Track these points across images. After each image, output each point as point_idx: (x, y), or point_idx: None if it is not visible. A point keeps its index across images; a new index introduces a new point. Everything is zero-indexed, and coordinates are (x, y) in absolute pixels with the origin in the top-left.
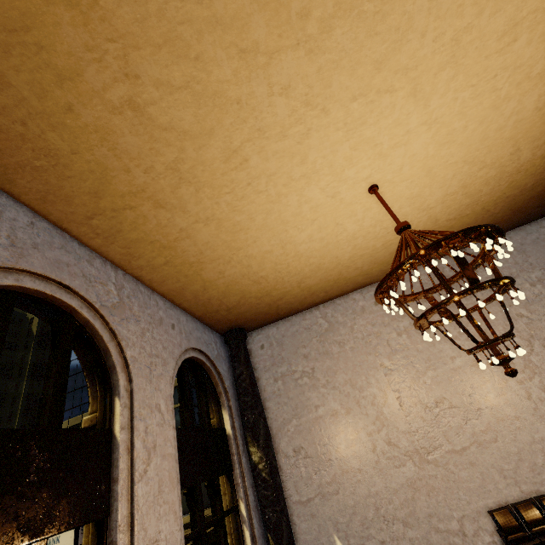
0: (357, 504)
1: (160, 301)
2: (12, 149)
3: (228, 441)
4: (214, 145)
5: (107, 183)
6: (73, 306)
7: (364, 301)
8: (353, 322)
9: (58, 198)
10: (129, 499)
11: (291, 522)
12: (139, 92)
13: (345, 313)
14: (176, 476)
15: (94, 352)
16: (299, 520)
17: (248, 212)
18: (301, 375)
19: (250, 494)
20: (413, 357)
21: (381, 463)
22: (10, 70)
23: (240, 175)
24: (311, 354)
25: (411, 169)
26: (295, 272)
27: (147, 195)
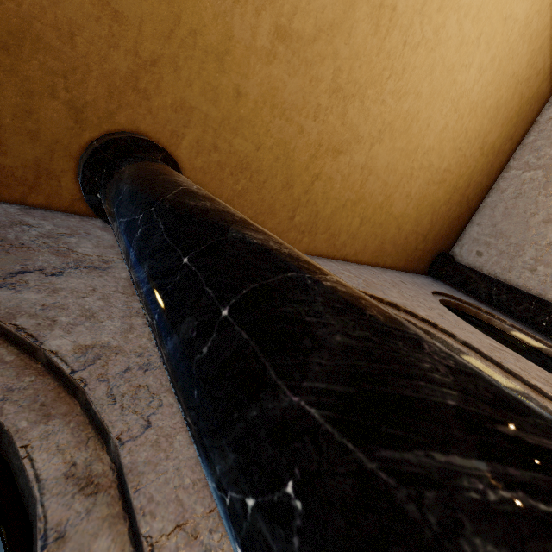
0: None
1: (372, 269)
2: (218, 187)
3: (550, 356)
4: (359, 17)
5: (291, 163)
6: None
7: None
8: None
9: (264, 216)
10: None
11: None
12: (279, 9)
13: None
14: None
15: None
16: None
17: (412, 88)
18: None
19: None
20: None
21: None
22: (185, 90)
23: (393, 39)
24: None
25: None
26: (475, 136)
27: (324, 148)
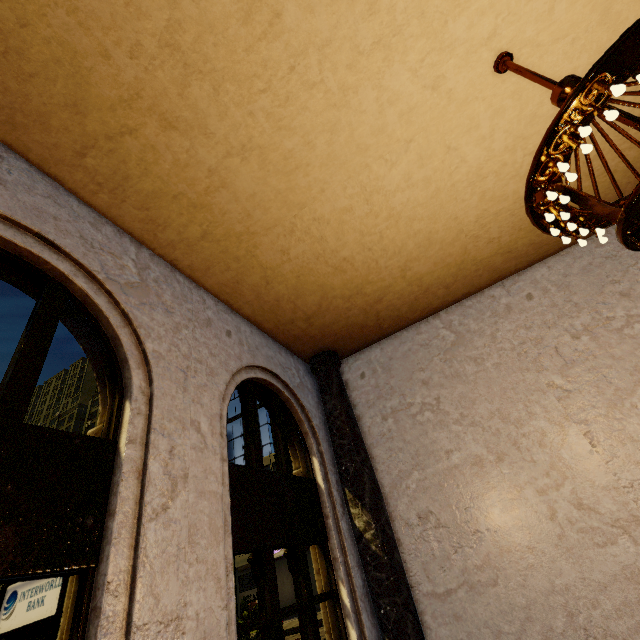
0: (531, 604)
1: (209, 299)
2: None
3: (320, 498)
4: None
5: (85, 84)
6: (61, 270)
7: (508, 296)
8: (495, 328)
9: (29, 120)
10: (132, 545)
11: (423, 624)
12: None
13: (480, 318)
14: (223, 526)
15: (99, 340)
16: (435, 623)
17: (301, 130)
18: (420, 409)
19: (356, 575)
20: (606, 368)
21: (568, 539)
22: None
23: (275, 51)
24: (433, 379)
25: (571, 10)
26: (394, 250)
27: (146, 104)
